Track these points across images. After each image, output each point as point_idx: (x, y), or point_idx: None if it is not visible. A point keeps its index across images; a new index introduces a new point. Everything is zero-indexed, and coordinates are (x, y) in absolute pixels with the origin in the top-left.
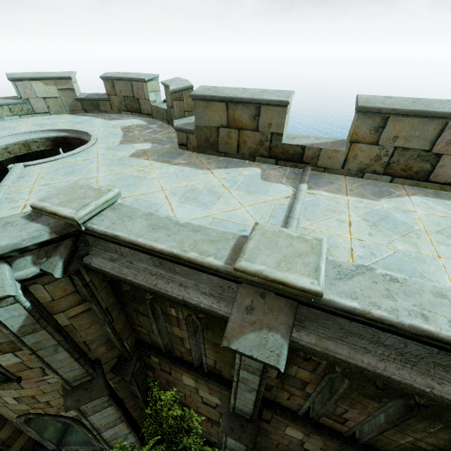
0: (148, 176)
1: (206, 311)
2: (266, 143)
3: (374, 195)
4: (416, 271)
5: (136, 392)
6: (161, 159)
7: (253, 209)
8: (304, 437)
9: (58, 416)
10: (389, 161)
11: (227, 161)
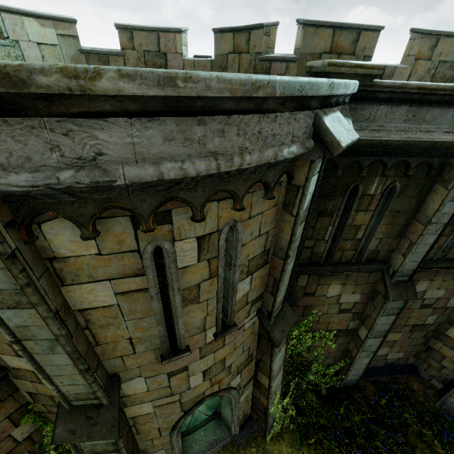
0: None
1: (449, 146)
2: None
3: None
4: None
5: None
6: None
7: None
8: (427, 286)
9: (228, 388)
10: (434, 72)
11: None
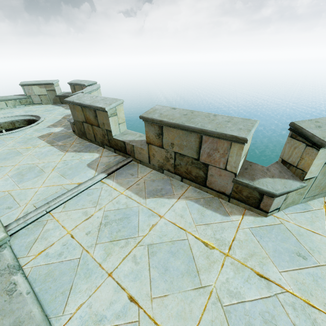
0: (25, 153)
1: None
2: (106, 136)
3: (149, 192)
4: (66, 285)
5: None
6: (51, 141)
7: (43, 190)
8: None
9: None
10: (175, 163)
11: (88, 146)
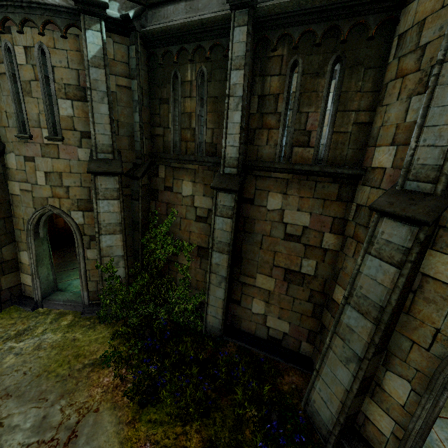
0: None
1: (213, 20)
2: None
3: None
4: None
5: (138, 216)
6: None
7: None
8: (282, 202)
9: (68, 215)
10: None
11: None
